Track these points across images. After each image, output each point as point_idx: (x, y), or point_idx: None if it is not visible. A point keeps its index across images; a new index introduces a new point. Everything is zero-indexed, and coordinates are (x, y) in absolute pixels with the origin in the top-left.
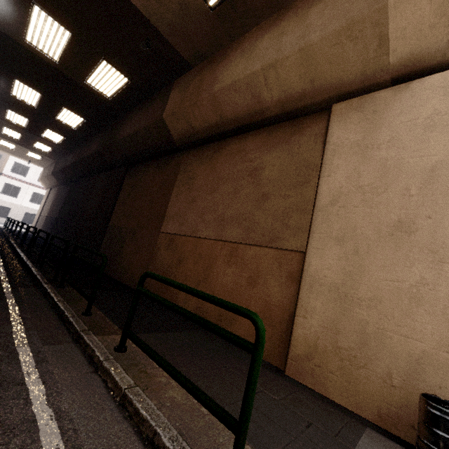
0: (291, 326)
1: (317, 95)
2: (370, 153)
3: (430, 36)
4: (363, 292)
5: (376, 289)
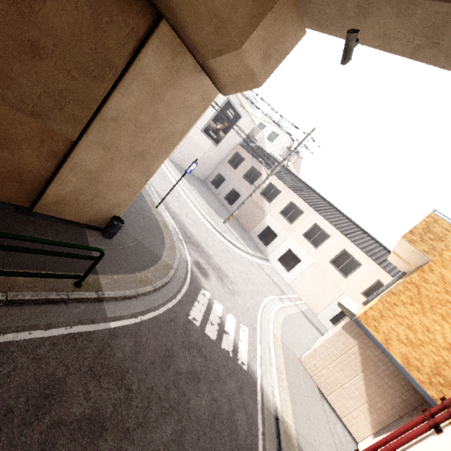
0: (43, 186)
1: (164, 5)
2: (156, 101)
3: (226, 77)
4: (106, 179)
5: (113, 179)
